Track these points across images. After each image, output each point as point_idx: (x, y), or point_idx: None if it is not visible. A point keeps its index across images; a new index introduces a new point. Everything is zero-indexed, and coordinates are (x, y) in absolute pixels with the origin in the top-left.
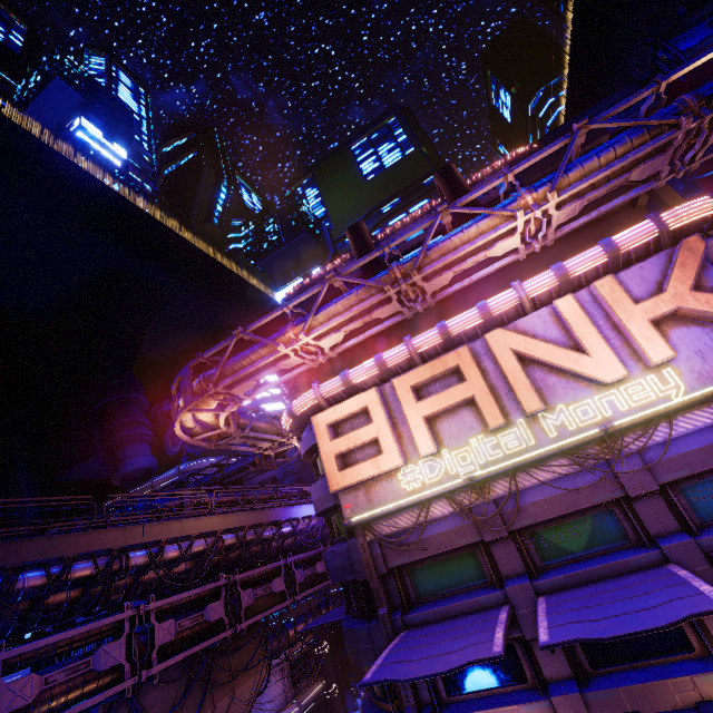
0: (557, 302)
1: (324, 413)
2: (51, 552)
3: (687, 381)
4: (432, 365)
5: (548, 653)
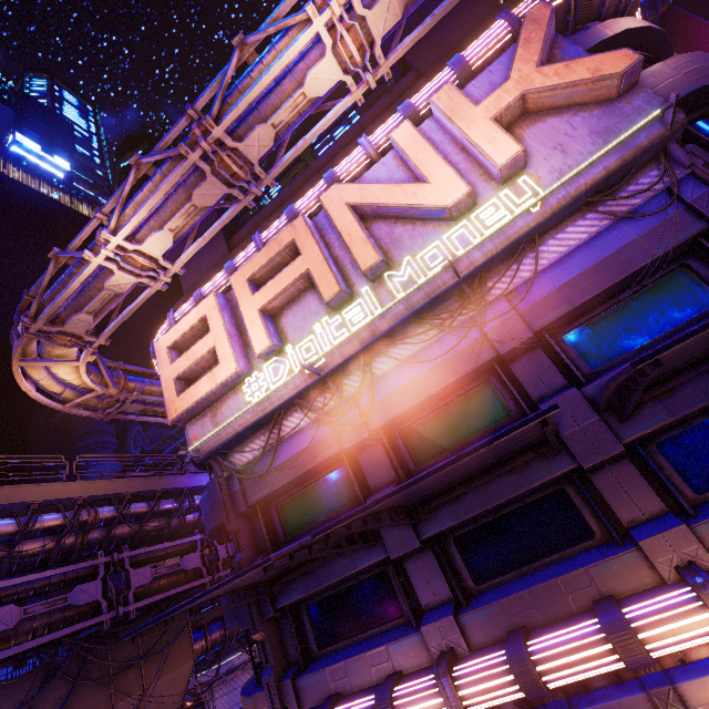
0: (393, 134)
1: (166, 336)
2: None
3: (547, 185)
4: (268, 249)
5: (424, 573)
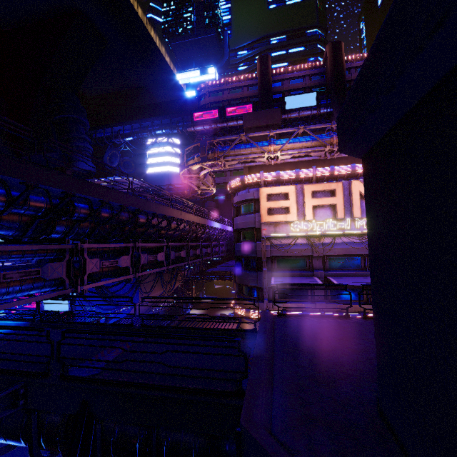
0: None
1: (267, 188)
2: (164, 212)
3: None
4: (324, 185)
5: (319, 293)
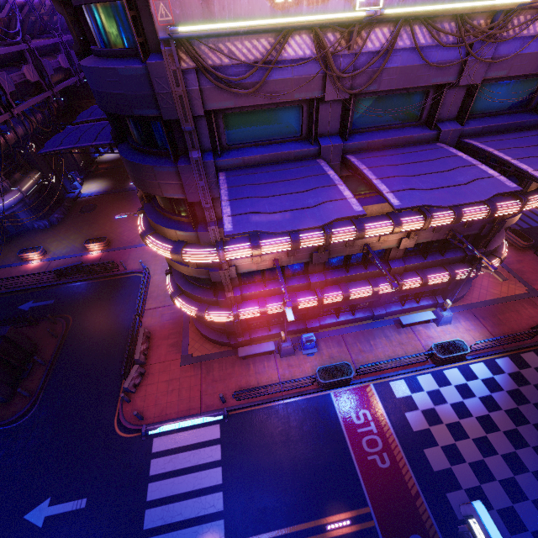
0: None
1: None
2: None
3: None
4: None
5: None
